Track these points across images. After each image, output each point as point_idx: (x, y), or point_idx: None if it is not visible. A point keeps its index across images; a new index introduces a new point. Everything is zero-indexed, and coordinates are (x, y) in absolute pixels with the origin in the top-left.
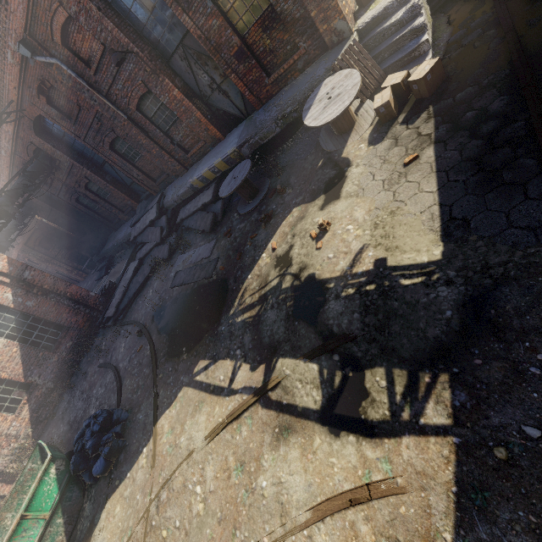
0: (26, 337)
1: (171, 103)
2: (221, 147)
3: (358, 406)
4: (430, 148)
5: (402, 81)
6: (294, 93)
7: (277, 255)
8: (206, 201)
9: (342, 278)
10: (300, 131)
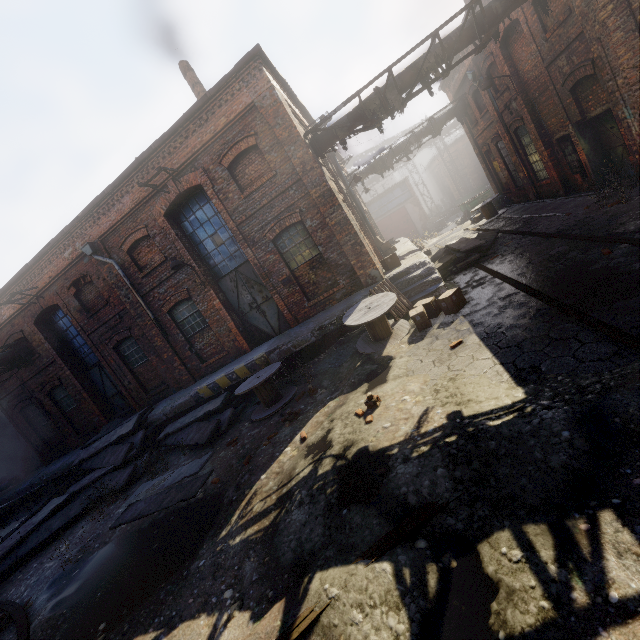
0: None
1: (207, 311)
2: (245, 357)
3: (486, 619)
4: (472, 335)
5: (431, 302)
6: (332, 312)
7: (308, 443)
8: (211, 408)
9: (408, 440)
10: (334, 345)
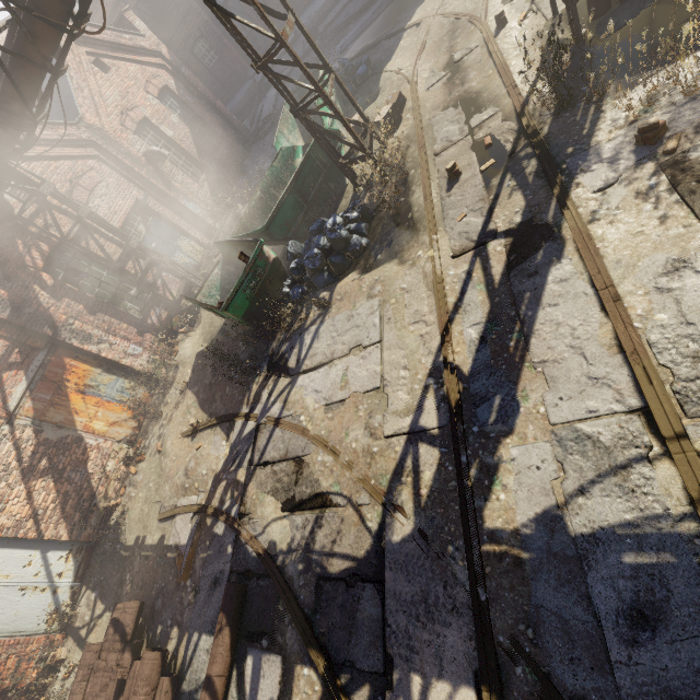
0: (191, 128)
1: None
2: None
3: None
4: None
5: None
6: None
7: None
8: None
9: None
10: None
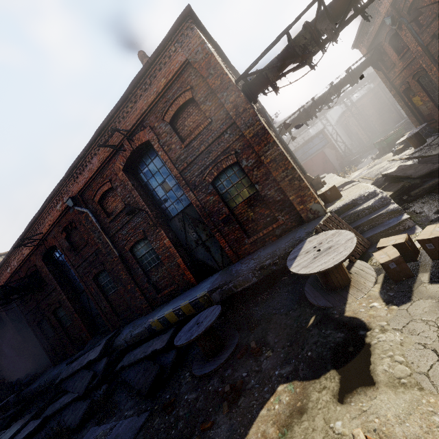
0: None
1: (159, 249)
2: (192, 291)
3: None
4: None
5: (406, 241)
6: (273, 250)
7: None
8: (158, 347)
9: None
10: (277, 285)
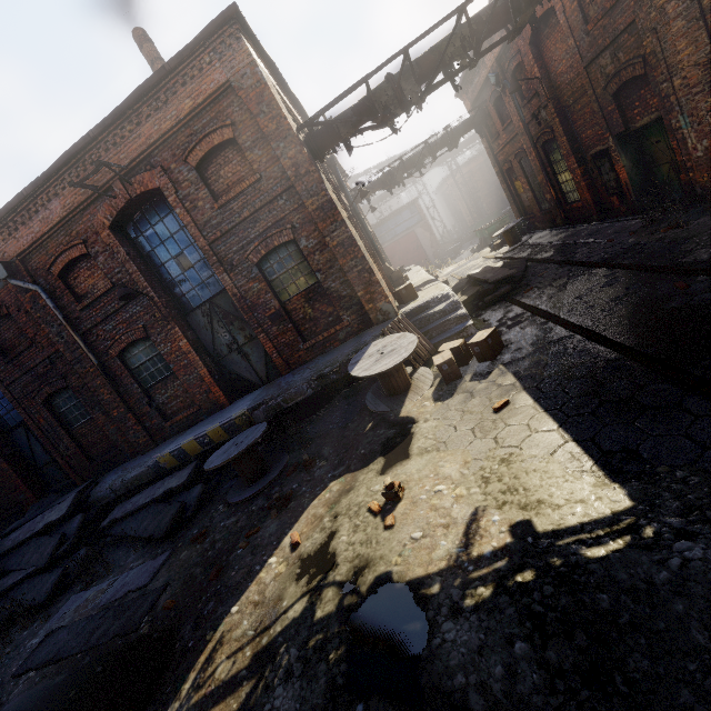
0: None
1: (171, 354)
2: (222, 413)
3: None
4: (521, 393)
5: (461, 346)
6: (334, 356)
7: (302, 554)
8: (174, 484)
9: (454, 569)
10: (337, 399)
